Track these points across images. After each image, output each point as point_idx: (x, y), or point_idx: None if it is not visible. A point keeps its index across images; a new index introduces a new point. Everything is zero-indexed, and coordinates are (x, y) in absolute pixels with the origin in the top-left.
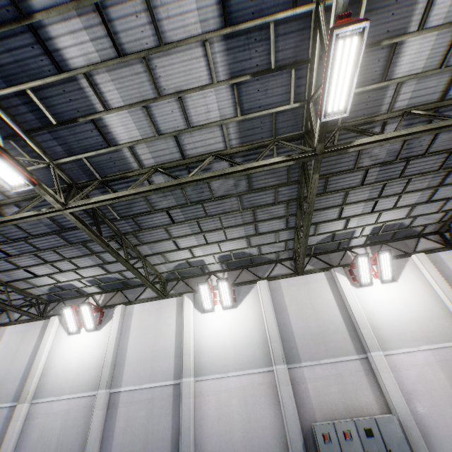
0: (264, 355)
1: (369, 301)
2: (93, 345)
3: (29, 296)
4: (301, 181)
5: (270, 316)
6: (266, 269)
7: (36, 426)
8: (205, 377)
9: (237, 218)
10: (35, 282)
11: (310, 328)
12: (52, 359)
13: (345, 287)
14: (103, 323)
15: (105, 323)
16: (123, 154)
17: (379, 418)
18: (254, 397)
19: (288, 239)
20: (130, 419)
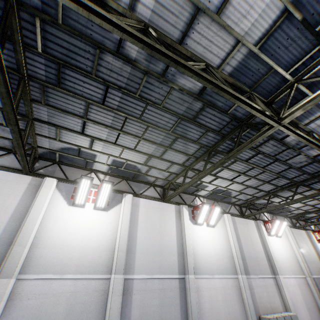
0: (232, 266)
1: (272, 245)
2: (101, 224)
3: (32, 143)
4: (317, 177)
5: (235, 240)
6: (227, 206)
7: (26, 309)
8: (200, 276)
9: (266, 176)
10: (64, 136)
11: (251, 254)
12: (48, 228)
13: (265, 233)
14: (110, 205)
15: (113, 206)
16: (316, 112)
17: (292, 314)
18: (230, 296)
19: (256, 196)
20: (145, 306)
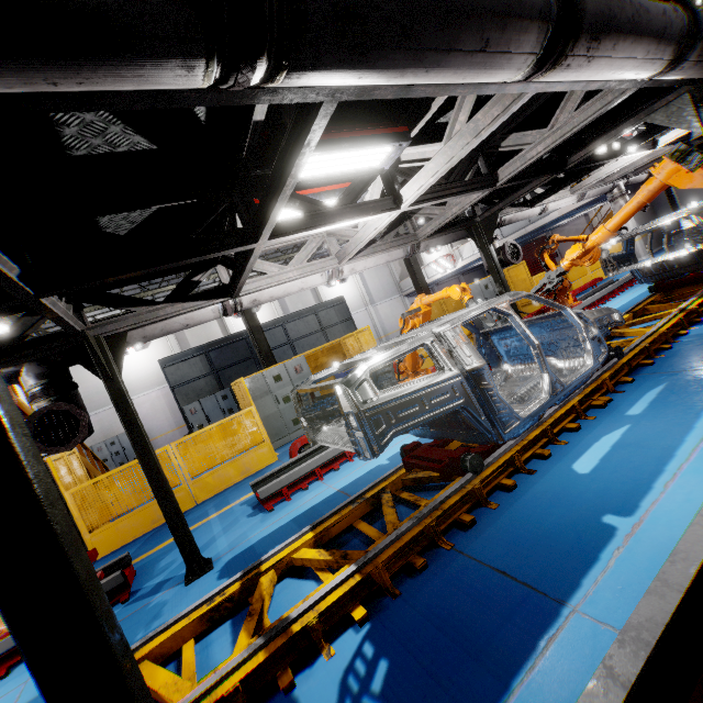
0: None
1: (126, 366)
2: None
3: None
4: None
5: None
6: None
7: None
8: None
9: None
10: None
11: None
12: None
13: None
14: None
15: None
16: None
17: (120, 435)
18: None
19: (41, 334)
20: None
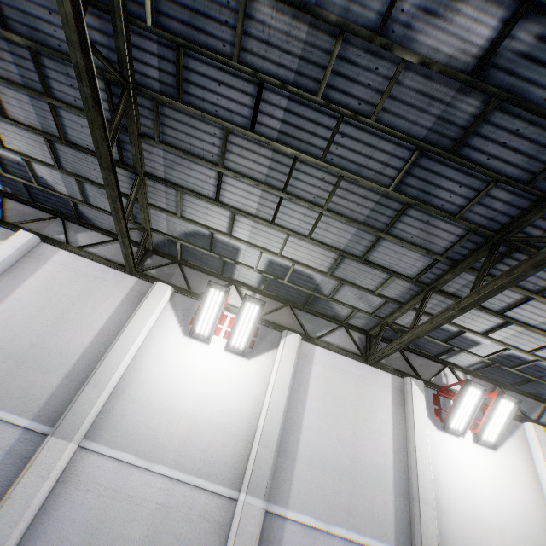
0: None
1: None
2: (234, 382)
3: (143, 221)
4: None
5: None
6: (531, 406)
7: (80, 510)
8: None
9: None
10: (189, 207)
11: None
12: (143, 367)
13: None
14: (256, 349)
15: (260, 352)
16: None
17: None
18: None
19: None
20: None
